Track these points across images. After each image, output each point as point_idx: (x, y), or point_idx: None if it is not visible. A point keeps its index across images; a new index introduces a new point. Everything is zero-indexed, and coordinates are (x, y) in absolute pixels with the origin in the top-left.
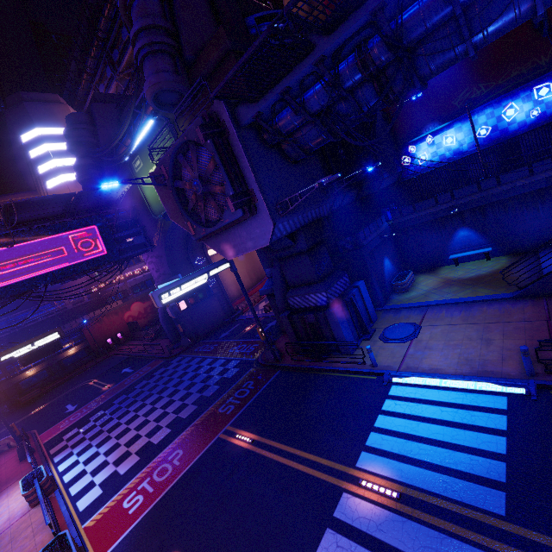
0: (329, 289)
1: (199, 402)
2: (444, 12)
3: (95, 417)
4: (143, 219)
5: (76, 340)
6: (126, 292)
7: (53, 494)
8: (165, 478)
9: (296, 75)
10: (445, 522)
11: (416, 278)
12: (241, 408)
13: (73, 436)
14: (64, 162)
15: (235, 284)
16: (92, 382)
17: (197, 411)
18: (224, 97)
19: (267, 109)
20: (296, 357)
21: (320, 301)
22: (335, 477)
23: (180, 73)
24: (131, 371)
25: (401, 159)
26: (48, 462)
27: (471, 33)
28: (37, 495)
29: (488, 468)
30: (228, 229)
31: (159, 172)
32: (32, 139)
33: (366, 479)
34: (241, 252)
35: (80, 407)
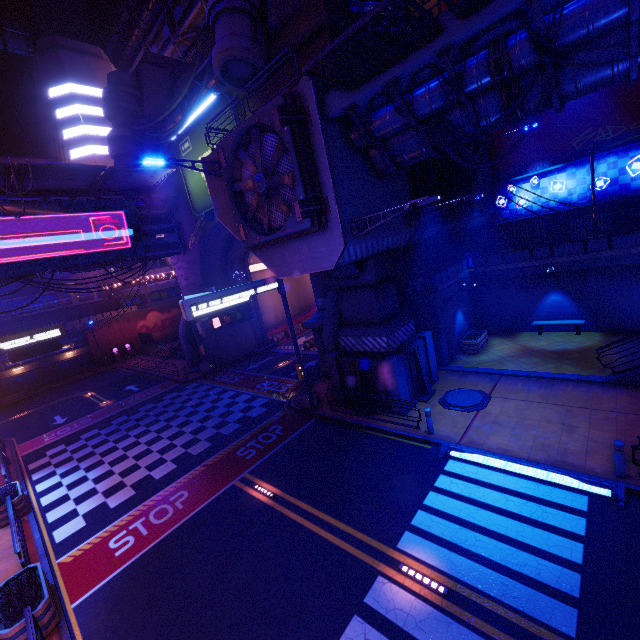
0: (391, 334)
1: (214, 439)
2: (616, 14)
3: (87, 436)
4: (180, 214)
5: (76, 342)
6: (144, 298)
7: (26, 517)
8: (163, 521)
9: (411, 64)
10: (500, 632)
11: (489, 340)
12: (265, 455)
13: (59, 454)
14: (95, 131)
15: (273, 310)
16: (89, 394)
17: (211, 450)
18: (318, 75)
19: (364, 102)
20: (336, 407)
21: (378, 347)
22: (371, 555)
23: (259, 42)
24: (137, 389)
25: (496, 198)
26: (25, 479)
27: (639, 49)
28: (7, 515)
29: (559, 577)
30: (286, 242)
31: (214, 159)
32: (61, 95)
33: (407, 565)
34: (298, 272)
35: (71, 421)
